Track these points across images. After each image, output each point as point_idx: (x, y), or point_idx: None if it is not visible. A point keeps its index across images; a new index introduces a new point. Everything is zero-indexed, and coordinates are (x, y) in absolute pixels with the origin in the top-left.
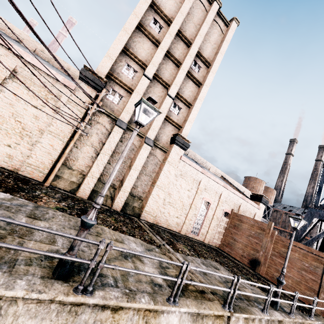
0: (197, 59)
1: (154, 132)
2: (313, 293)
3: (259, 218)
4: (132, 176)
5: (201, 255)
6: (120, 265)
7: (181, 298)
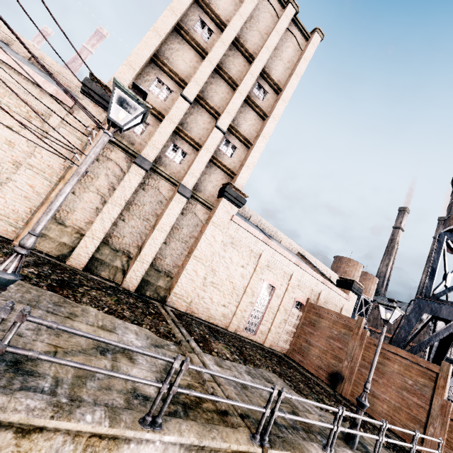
0: (262, 82)
1: (193, 179)
2: (418, 425)
3: (349, 314)
4: (156, 241)
5: (250, 362)
6: (85, 361)
7: (174, 419)
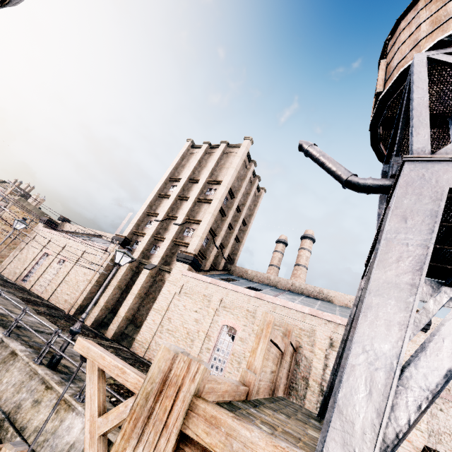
0: (211, 186)
1: (158, 258)
2: None
3: None
4: (128, 301)
5: None
6: None
7: None
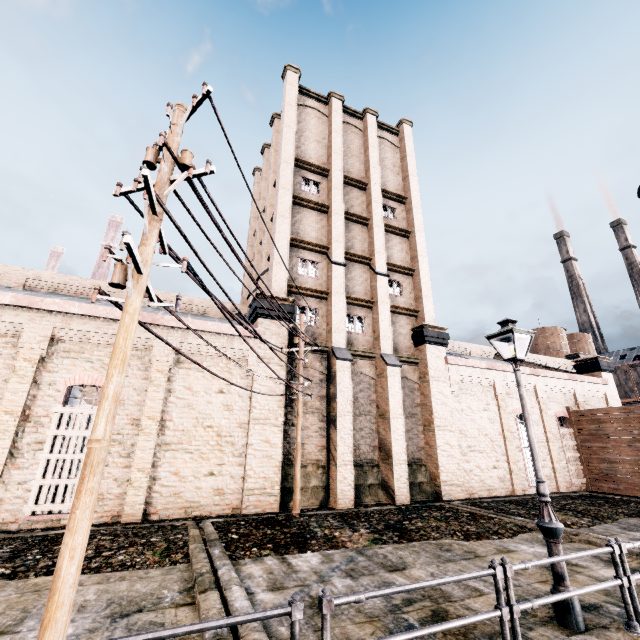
0: (384, 201)
1: (388, 342)
2: None
3: (617, 401)
4: (398, 431)
5: (601, 517)
6: (576, 583)
7: None
